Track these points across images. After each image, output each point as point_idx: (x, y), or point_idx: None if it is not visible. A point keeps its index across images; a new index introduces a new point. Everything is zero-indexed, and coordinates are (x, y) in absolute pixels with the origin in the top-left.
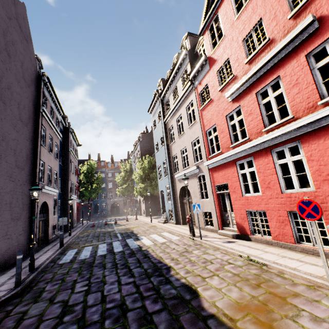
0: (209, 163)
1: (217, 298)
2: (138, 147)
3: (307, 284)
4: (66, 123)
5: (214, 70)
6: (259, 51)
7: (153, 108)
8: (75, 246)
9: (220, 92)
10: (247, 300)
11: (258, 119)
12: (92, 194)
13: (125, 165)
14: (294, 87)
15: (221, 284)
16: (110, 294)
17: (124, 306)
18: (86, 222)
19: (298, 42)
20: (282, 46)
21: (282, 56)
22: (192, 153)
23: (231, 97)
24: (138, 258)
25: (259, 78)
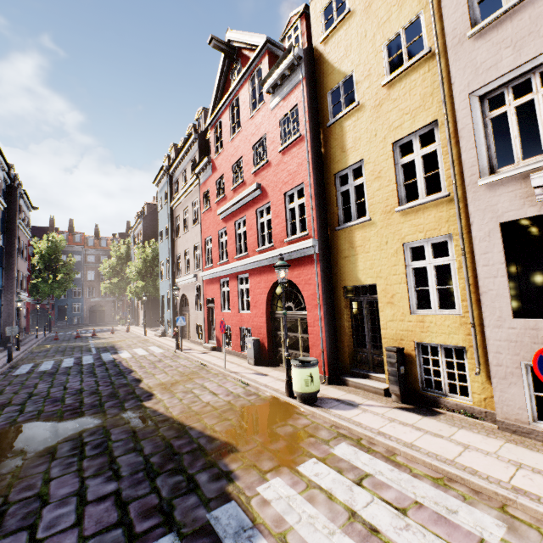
0: (203, 275)
1: (153, 382)
2: (140, 224)
3: (217, 373)
4: (12, 176)
5: (215, 178)
6: (239, 185)
7: (160, 180)
8: (30, 361)
9: (217, 205)
10: (170, 381)
11: (234, 246)
12: (55, 290)
13: (119, 246)
14: (250, 230)
15: (164, 376)
16: (72, 386)
17: (82, 390)
18: (42, 333)
19: (253, 197)
20: (245, 194)
21: (247, 202)
22: (193, 259)
23: (222, 215)
24: (107, 367)
25: (237, 210)
